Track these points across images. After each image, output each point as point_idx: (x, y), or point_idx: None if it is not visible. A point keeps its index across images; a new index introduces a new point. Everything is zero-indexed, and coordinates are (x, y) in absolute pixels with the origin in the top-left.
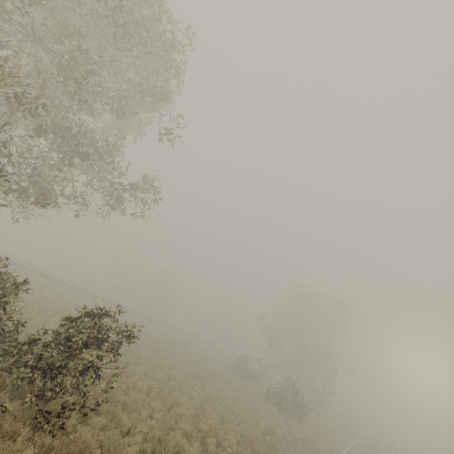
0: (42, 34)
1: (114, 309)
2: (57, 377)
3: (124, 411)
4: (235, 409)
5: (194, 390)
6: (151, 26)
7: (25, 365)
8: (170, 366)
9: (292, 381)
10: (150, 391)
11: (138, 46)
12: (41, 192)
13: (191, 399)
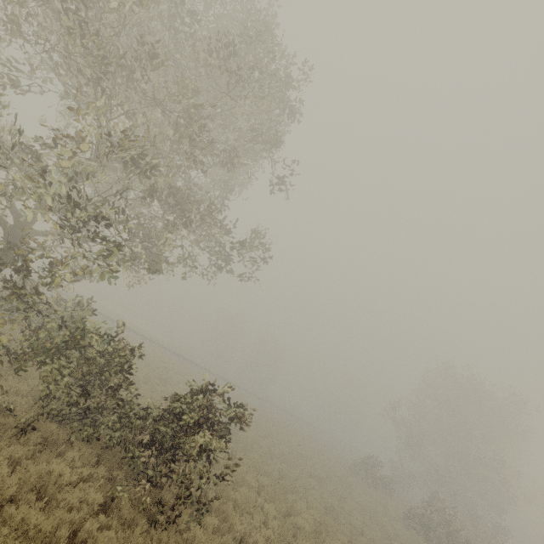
0: (162, 97)
1: (227, 389)
2: (169, 462)
3: (235, 511)
4: (366, 531)
5: (312, 495)
6: (264, 67)
7: (140, 443)
8: (280, 457)
9: (443, 502)
10: (261, 488)
11: (253, 91)
12: (152, 255)
13: (308, 506)
